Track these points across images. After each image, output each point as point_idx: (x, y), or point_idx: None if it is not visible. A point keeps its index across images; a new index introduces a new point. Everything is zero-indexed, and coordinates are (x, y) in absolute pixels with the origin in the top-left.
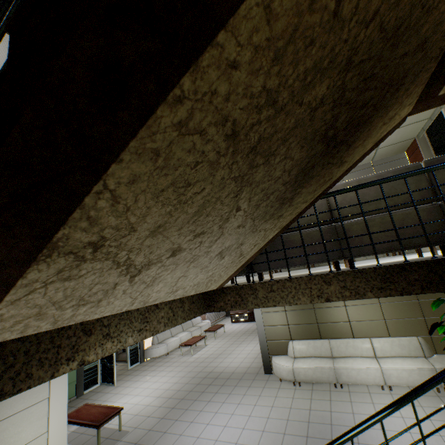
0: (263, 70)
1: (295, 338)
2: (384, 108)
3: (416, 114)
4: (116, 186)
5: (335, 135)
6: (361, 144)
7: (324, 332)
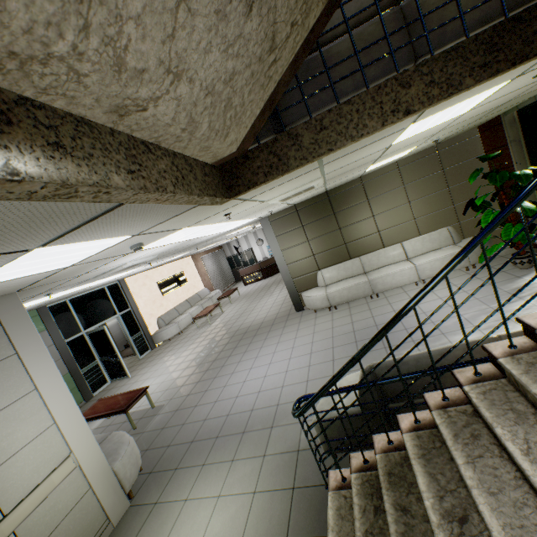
0: None
1: (323, 268)
2: None
3: None
4: None
5: None
6: None
7: (353, 251)
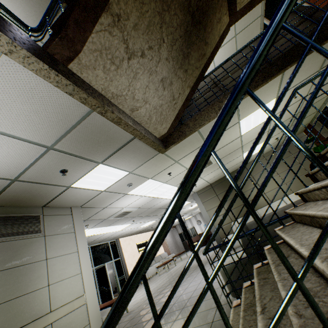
0: None
1: (234, 220)
2: (211, 8)
3: None
4: None
5: (193, 13)
6: (211, 32)
7: None
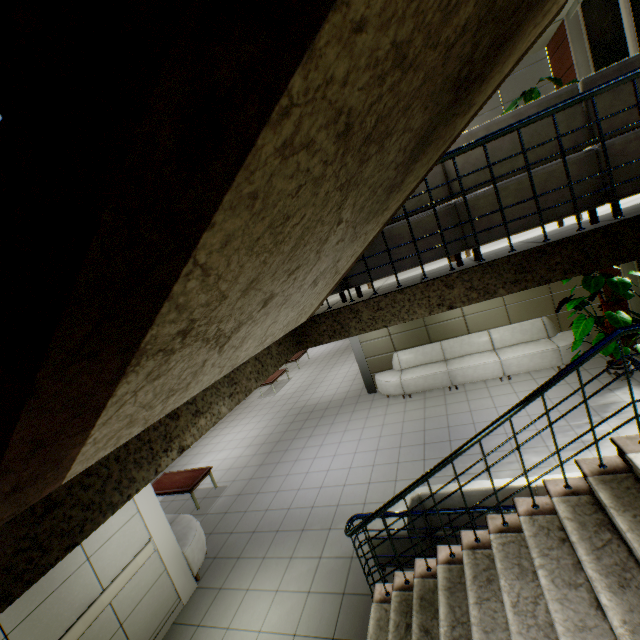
0: (397, 16)
1: (400, 349)
2: (541, 2)
3: None
4: (207, 258)
5: (470, 72)
6: (499, 70)
7: (434, 335)
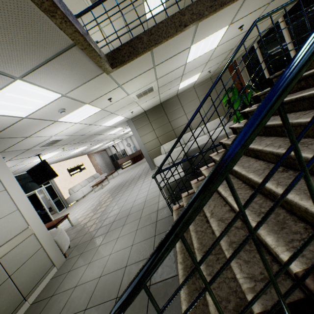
0: None
1: None
2: None
3: (242, 48)
4: None
5: None
6: None
7: None
